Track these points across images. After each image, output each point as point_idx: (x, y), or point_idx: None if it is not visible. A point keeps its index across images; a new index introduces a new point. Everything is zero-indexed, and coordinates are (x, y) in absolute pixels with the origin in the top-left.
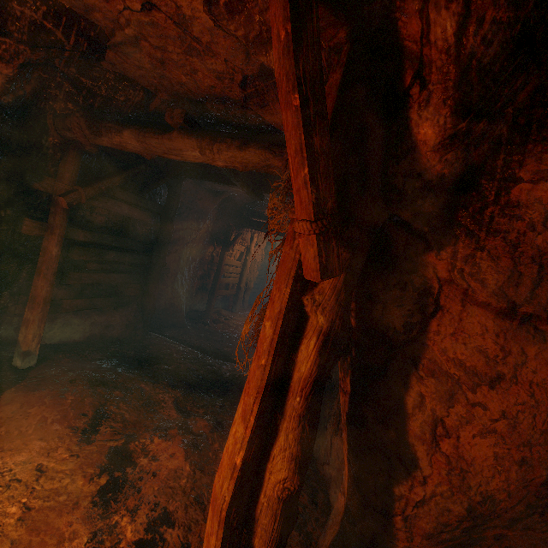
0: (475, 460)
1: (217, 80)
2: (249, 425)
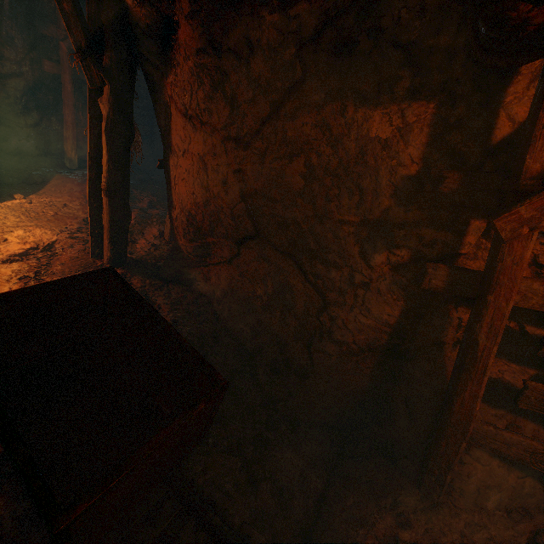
0: (183, 194)
1: None
2: (88, 161)
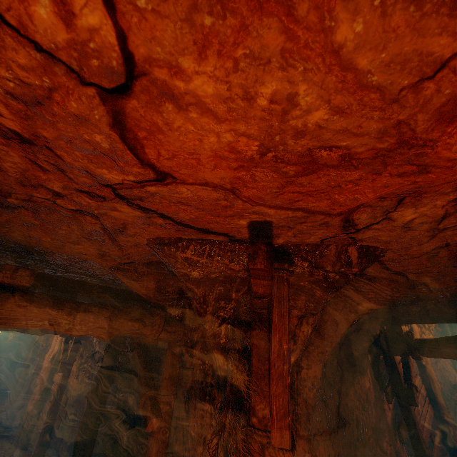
0: None
1: (98, 254)
2: None
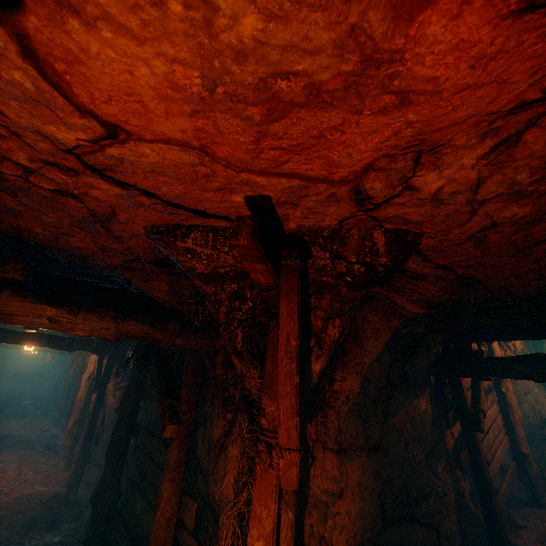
0: None
1: (97, 249)
2: None
